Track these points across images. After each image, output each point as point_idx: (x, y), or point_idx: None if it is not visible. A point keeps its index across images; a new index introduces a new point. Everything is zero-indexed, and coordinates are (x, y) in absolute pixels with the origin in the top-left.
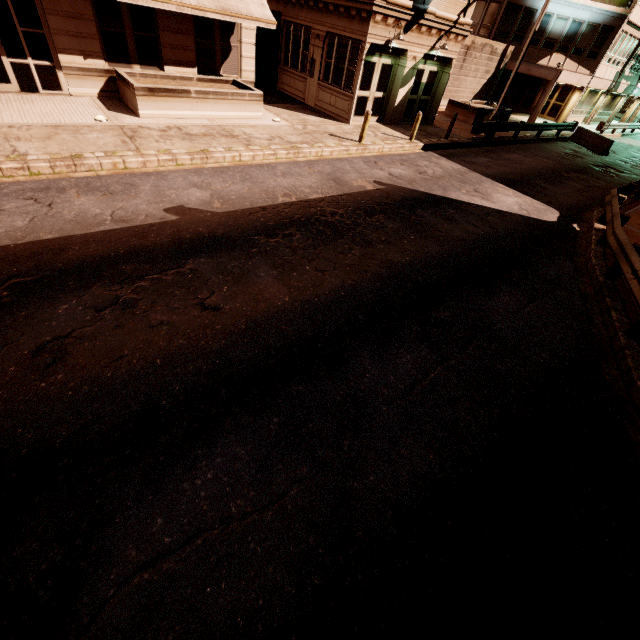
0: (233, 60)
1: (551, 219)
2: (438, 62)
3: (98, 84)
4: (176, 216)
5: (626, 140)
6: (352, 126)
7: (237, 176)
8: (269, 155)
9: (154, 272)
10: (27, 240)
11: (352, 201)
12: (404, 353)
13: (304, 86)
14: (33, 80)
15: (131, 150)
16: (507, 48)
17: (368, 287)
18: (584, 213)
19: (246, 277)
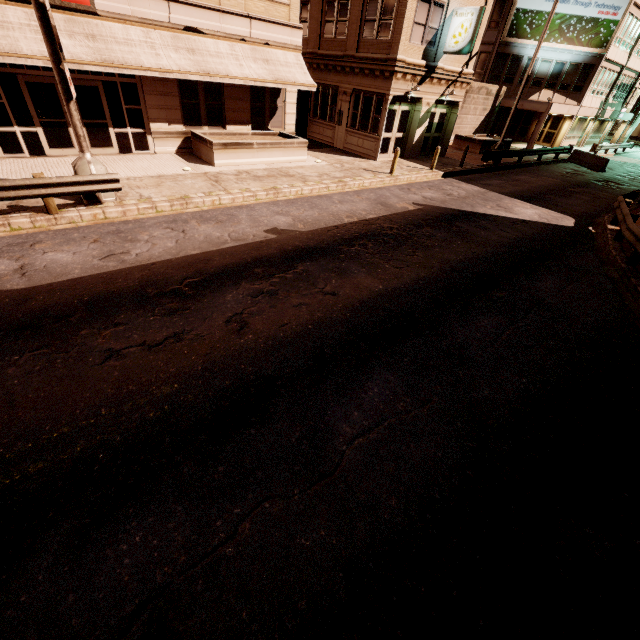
0: (278, 117)
1: (569, 224)
2: (447, 105)
3: (176, 143)
4: (275, 235)
5: (619, 158)
6: (379, 162)
7: (306, 205)
8: (323, 188)
9: (278, 272)
10: (181, 255)
11: (401, 218)
12: (481, 319)
13: (333, 133)
14: (129, 144)
15: (221, 190)
16: (500, 89)
17: (438, 277)
18: (596, 219)
19: (345, 274)
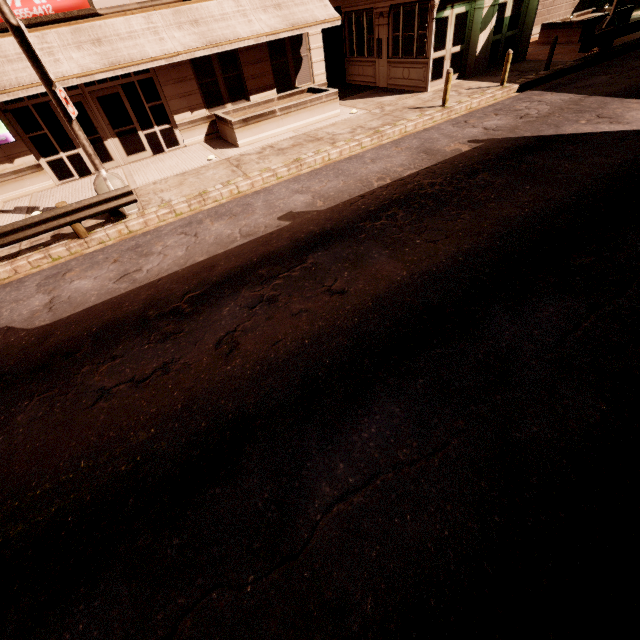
0: (305, 69)
1: None
2: None
3: (203, 130)
4: (288, 221)
5: None
6: (431, 93)
7: (330, 174)
8: (354, 147)
9: (284, 271)
10: (188, 265)
11: (449, 167)
12: (545, 306)
13: (373, 70)
14: (160, 143)
15: (240, 176)
16: None
17: (487, 248)
18: None
19: (362, 261)
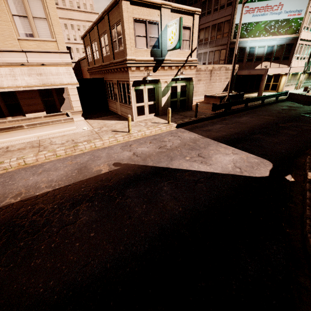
0: (67, 103)
1: (263, 174)
2: (184, 80)
3: None
4: None
5: None
6: (134, 122)
7: None
8: (50, 156)
9: None
10: None
11: (72, 190)
12: None
13: (116, 106)
14: None
15: None
16: (234, 66)
17: None
18: (298, 158)
19: None
